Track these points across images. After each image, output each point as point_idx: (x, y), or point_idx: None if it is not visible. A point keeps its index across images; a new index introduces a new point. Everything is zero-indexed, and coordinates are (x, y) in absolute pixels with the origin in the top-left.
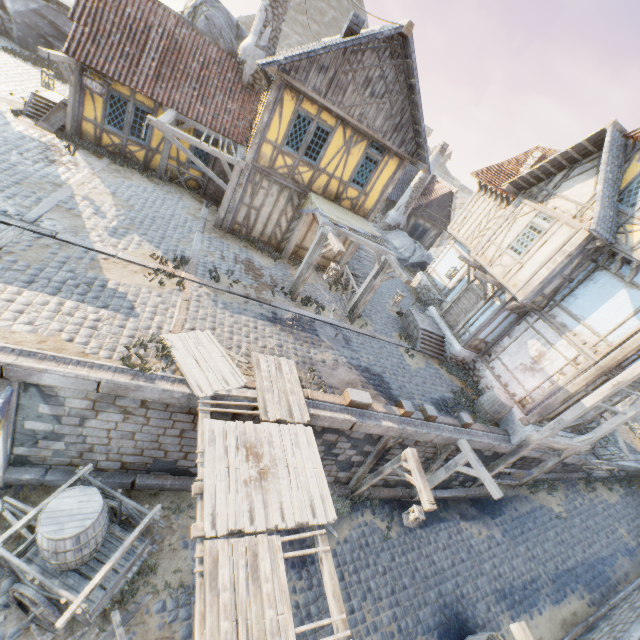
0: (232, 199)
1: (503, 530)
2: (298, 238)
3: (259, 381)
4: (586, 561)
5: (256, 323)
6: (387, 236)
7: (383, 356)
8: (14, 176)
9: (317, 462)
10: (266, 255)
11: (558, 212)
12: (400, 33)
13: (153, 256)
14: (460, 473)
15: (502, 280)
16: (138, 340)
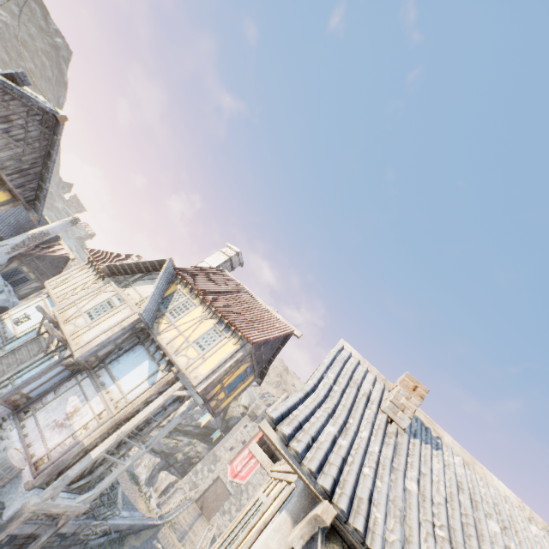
0: None
1: None
2: None
3: None
4: None
5: None
6: None
7: None
8: None
9: None
10: None
11: (129, 297)
12: (56, 115)
13: None
14: None
15: (70, 337)
16: None
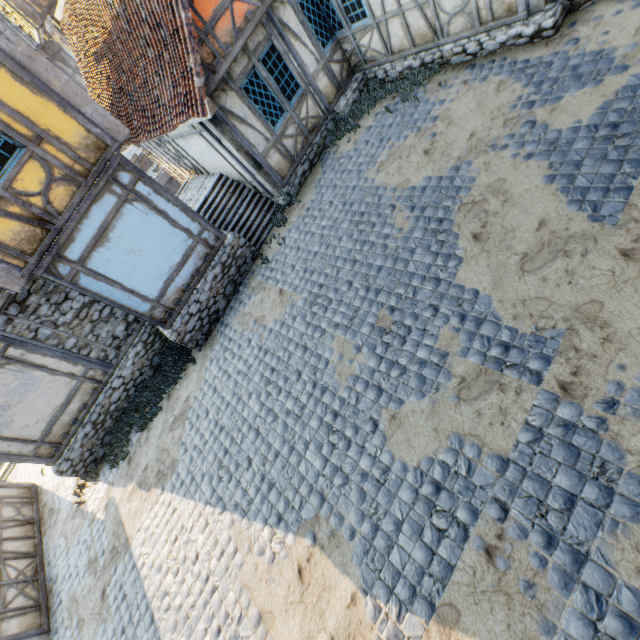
0: None
1: None
2: None
3: None
4: None
5: None
6: None
7: None
8: None
9: None
10: None
11: None
12: None
13: None
14: None
15: None
16: None
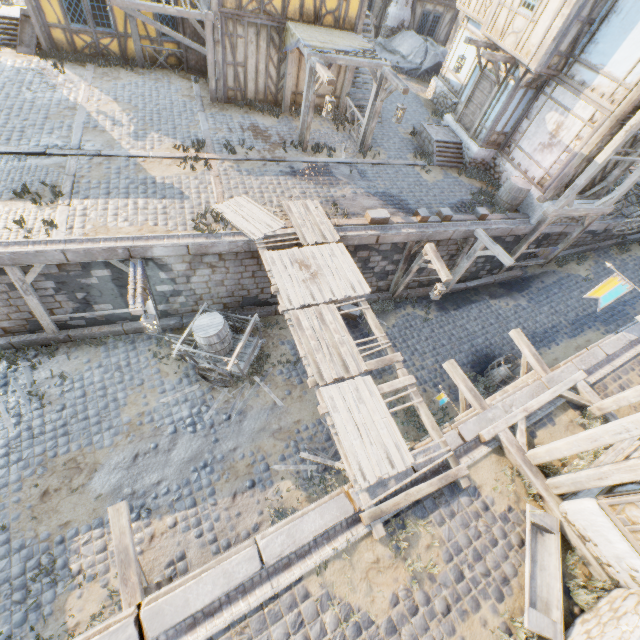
0: (216, 63)
1: (529, 299)
2: (292, 84)
3: (294, 221)
4: (607, 306)
5: (278, 180)
6: (391, 45)
7: (399, 179)
8: (40, 113)
9: (351, 263)
10: (267, 115)
11: None
12: None
13: (175, 148)
14: (486, 263)
15: (514, 52)
16: (198, 214)
